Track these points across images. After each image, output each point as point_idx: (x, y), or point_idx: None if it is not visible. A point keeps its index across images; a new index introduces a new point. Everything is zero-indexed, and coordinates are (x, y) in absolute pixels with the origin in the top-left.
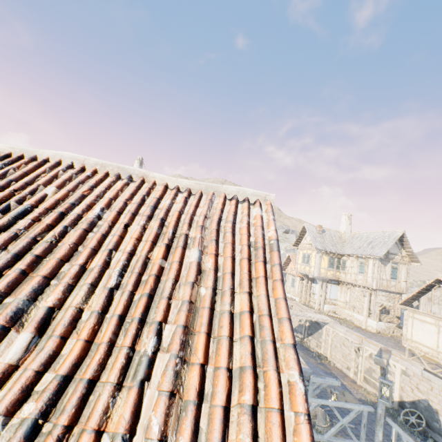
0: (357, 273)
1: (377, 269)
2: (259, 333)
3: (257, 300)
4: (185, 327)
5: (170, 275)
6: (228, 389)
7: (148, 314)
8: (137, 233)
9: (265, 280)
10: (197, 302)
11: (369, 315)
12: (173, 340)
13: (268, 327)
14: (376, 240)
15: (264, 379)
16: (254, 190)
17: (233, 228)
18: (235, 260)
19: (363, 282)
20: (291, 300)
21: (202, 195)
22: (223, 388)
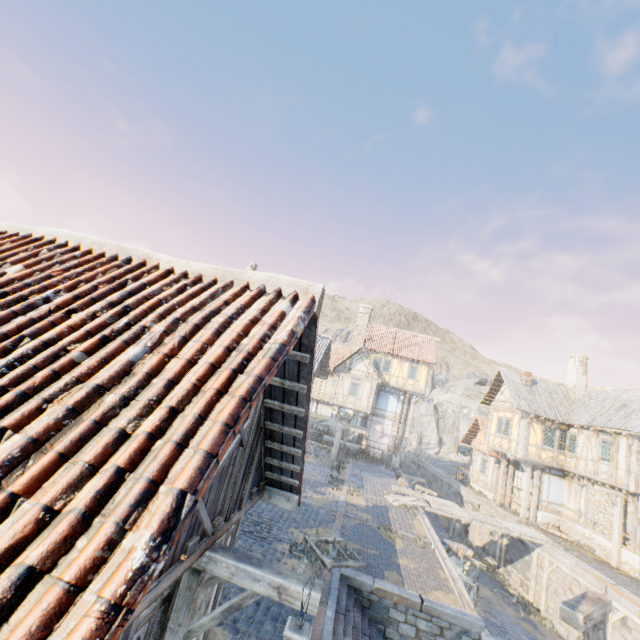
0: (595, 460)
1: (636, 456)
2: (146, 467)
3: (182, 421)
4: (33, 440)
5: (74, 373)
6: (24, 538)
7: (5, 418)
8: (75, 320)
9: (216, 394)
10: (88, 412)
11: (624, 543)
12: (0, 454)
13: (160, 458)
14: (633, 404)
15: (94, 535)
16: (292, 279)
17: (226, 324)
18: (196, 365)
19: (610, 477)
20: (480, 495)
21: (214, 283)
22: (12, 533)
